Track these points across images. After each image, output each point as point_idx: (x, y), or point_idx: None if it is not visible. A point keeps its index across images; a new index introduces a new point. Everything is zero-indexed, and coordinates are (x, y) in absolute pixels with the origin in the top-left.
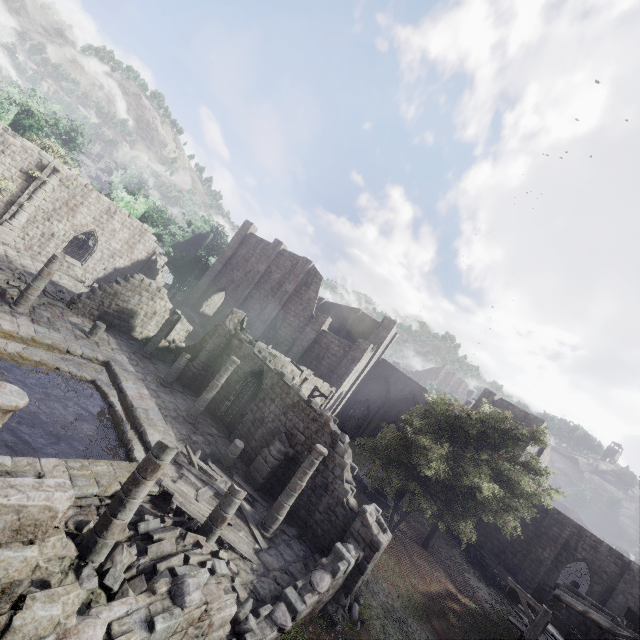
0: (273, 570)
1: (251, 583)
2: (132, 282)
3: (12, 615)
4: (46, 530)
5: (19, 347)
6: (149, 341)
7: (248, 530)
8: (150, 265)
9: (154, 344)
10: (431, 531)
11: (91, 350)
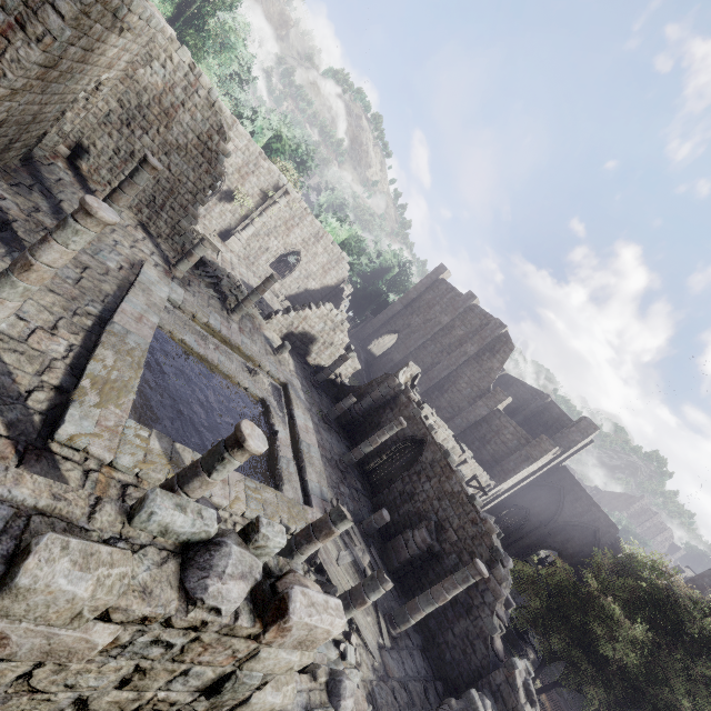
0: (392, 678)
1: (370, 683)
2: (322, 310)
3: (253, 692)
4: (315, 646)
5: (227, 352)
6: (319, 370)
7: (375, 617)
8: (336, 292)
9: (324, 375)
10: None
11: (276, 369)
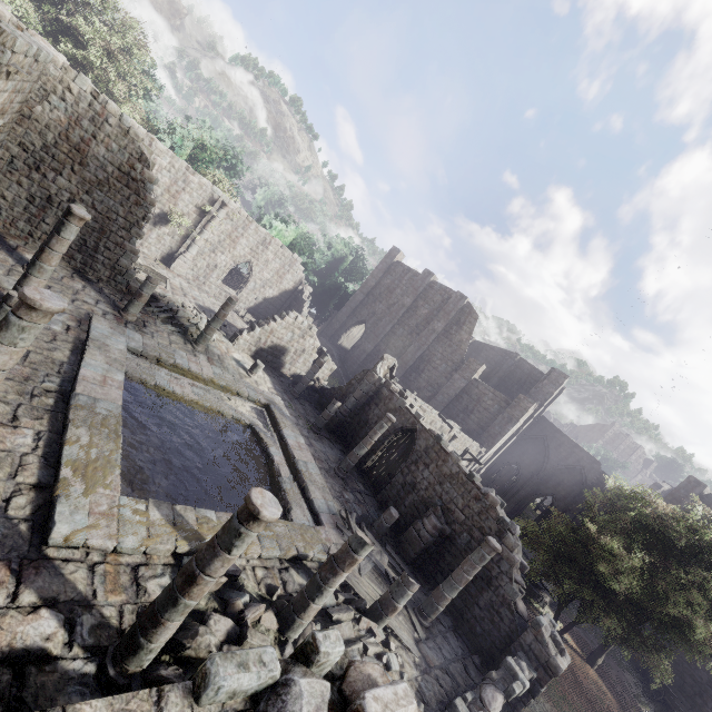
0: (434, 667)
1: (416, 680)
2: (287, 320)
3: None
4: None
5: (201, 388)
6: (297, 379)
7: (406, 614)
8: (296, 295)
9: (303, 385)
10: (601, 646)
11: (254, 392)
